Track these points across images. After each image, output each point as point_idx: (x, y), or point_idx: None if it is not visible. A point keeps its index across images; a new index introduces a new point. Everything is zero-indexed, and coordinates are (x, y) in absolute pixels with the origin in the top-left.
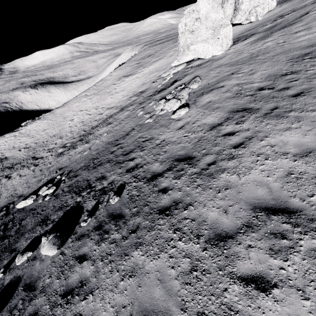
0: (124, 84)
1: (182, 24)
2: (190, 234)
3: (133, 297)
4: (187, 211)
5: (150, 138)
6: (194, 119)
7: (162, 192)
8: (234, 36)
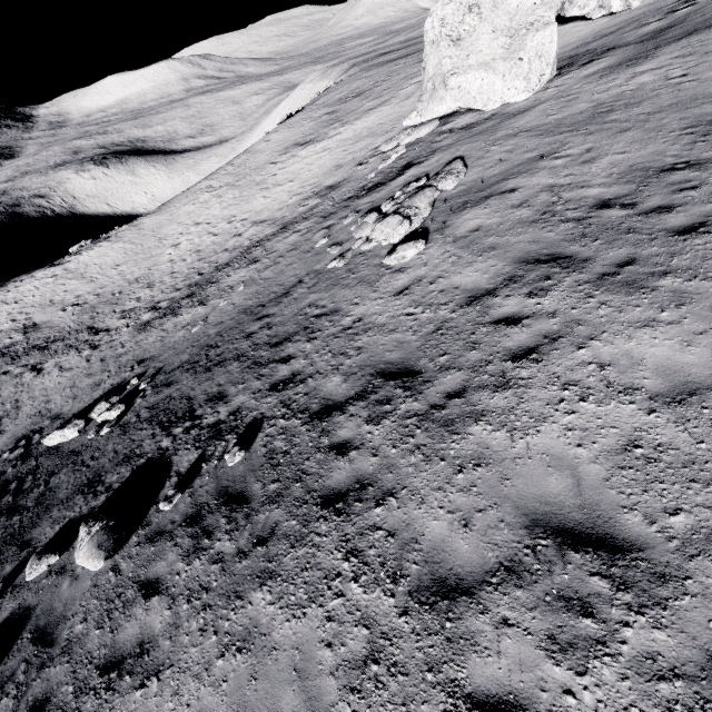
0: (295, 164)
1: (434, 20)
2: (379, 569)
3: (238, 702)
4: (383, 509)
5: (332, 309)
6: (434, 273)
7: (336, 453)
8: (563, 52)
